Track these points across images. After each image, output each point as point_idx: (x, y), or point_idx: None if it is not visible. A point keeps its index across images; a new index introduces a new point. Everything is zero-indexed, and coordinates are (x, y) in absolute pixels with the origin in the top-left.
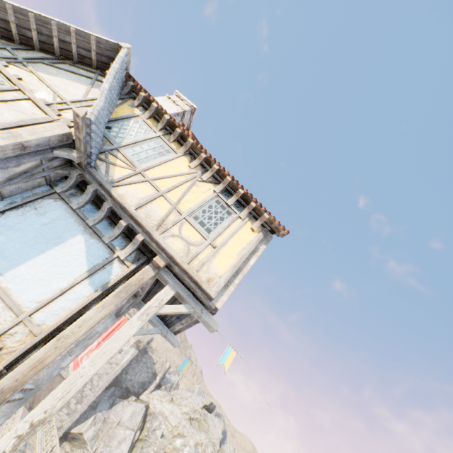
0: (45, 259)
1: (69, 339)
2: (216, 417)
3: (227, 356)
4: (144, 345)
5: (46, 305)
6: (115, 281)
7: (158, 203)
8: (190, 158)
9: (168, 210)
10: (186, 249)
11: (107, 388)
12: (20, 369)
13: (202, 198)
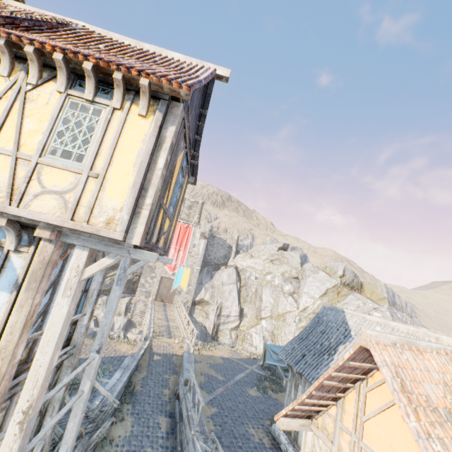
0: None
1: (9, 347)
2: (293, 250)
3: (181, 277)
4: (208, 234)
5: None
6: (23, 274)
7: None
8: None
9: (11, 167)
10: (62, 203)
11: (202, 270)
12: None
13: (48, 116)
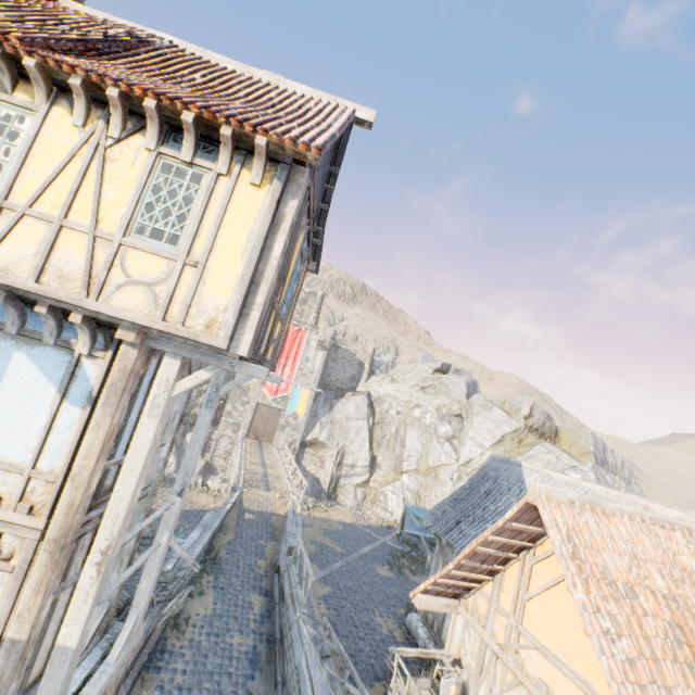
0: (1, 404)
1: (84, 474)
2: (456, 374)
3: (297, 400)
4: (329, 343)
5: (42, 450)
6: (99, 385)
7: (66, 245)
8: (67, 102)
9: (87, 248)
10: (151, 297)
11: (317, 396)
12: (57, 519)
13: (134, 181)
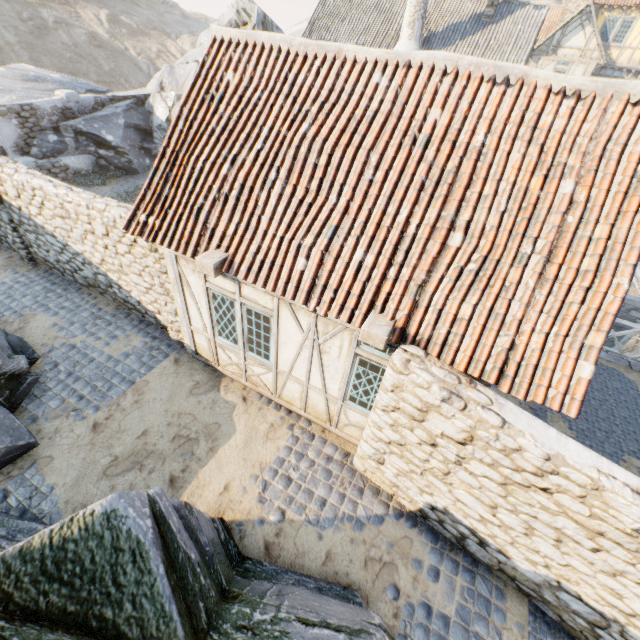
0: None
1: None
2: None
3: None
4: None
5: None
6: None
7: (635, 54)
8: None
9: None
10: None
11: None
12: None
13: None
